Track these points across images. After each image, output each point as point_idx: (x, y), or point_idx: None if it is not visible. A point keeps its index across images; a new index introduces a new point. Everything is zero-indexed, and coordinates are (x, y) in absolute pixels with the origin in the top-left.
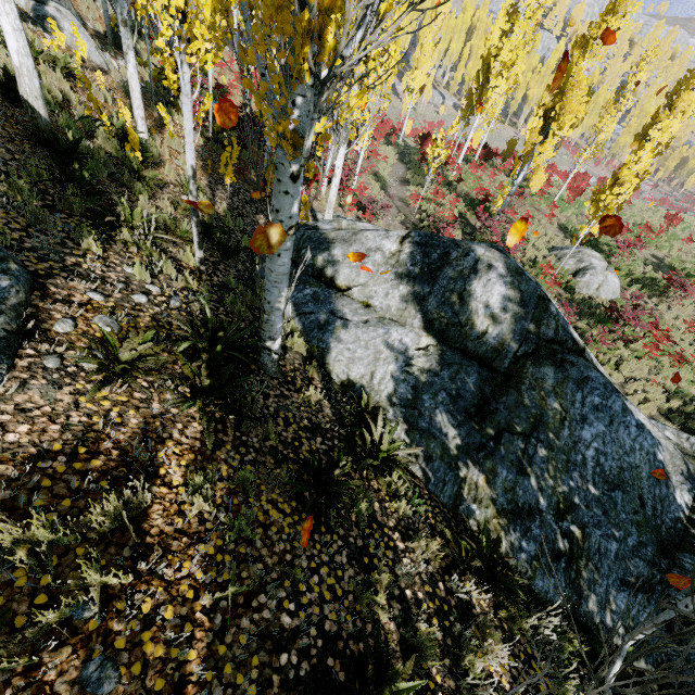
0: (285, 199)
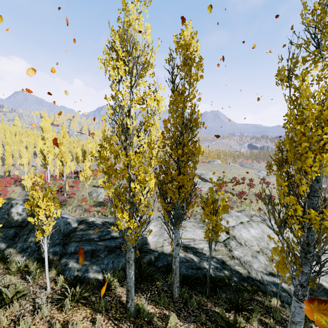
0: None
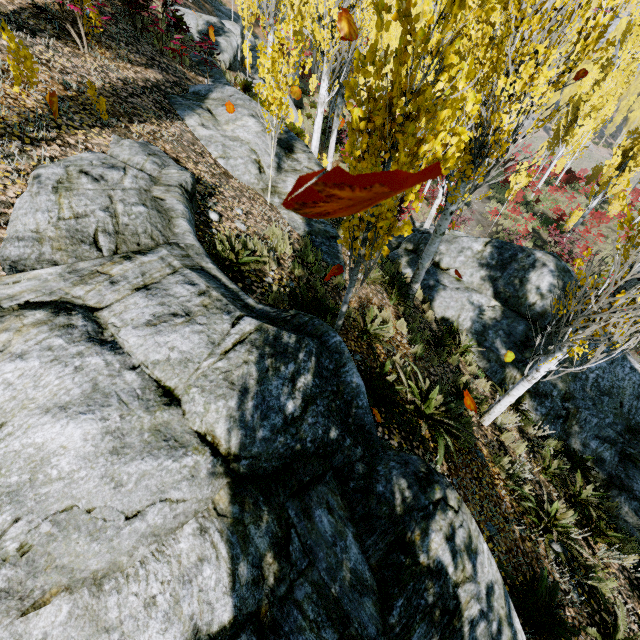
0: (444, 221)
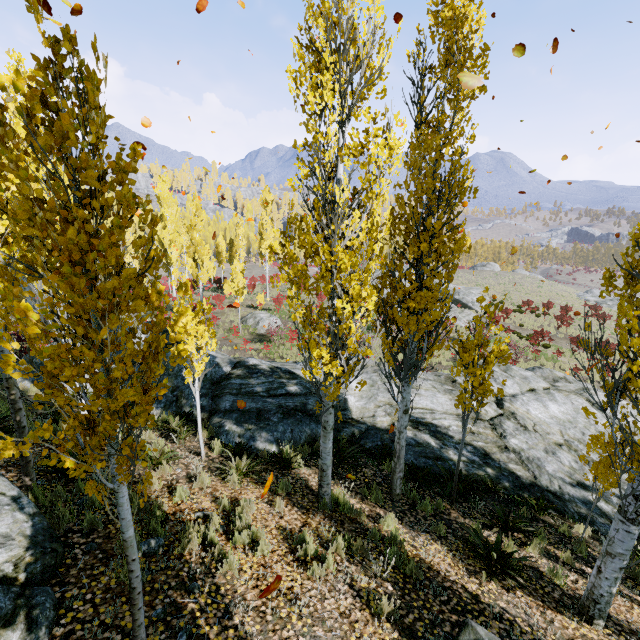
0: None
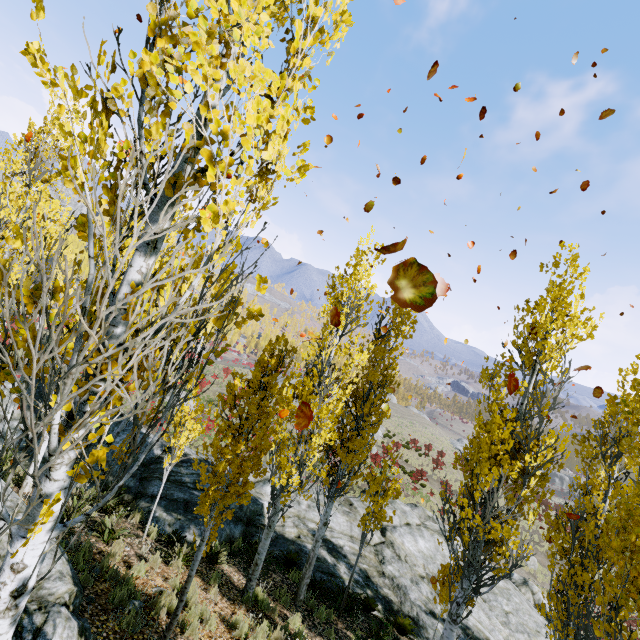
0: None
